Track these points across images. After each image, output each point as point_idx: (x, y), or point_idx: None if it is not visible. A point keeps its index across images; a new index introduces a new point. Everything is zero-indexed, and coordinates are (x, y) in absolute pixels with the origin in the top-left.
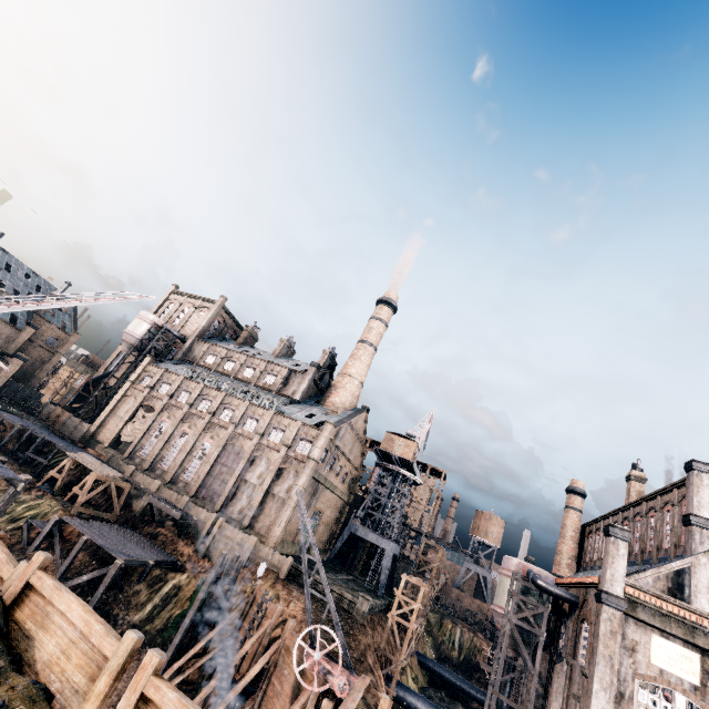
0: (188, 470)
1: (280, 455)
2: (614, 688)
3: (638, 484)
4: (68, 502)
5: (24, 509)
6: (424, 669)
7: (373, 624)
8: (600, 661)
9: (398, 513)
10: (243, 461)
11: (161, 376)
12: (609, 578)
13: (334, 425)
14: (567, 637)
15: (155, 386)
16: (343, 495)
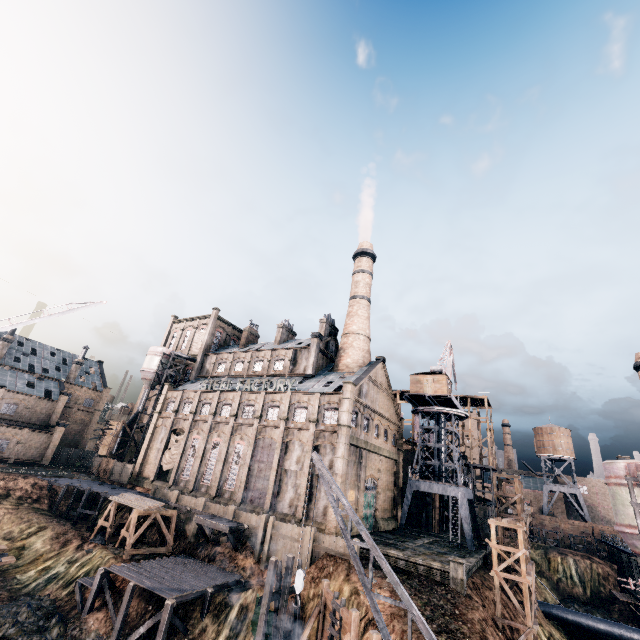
0: (229, 478)
1: (310, 433)
2: None
3: None
4: (119, 547)
5: (77, 568)
6: (554, 620)
7: (478, 588)
8: None
9: (455, 454)
10: (276, 451)
11: (181, 398)
12: None
13: (352, 384)
14: None
15: (179, 408)
16: (392, 454)
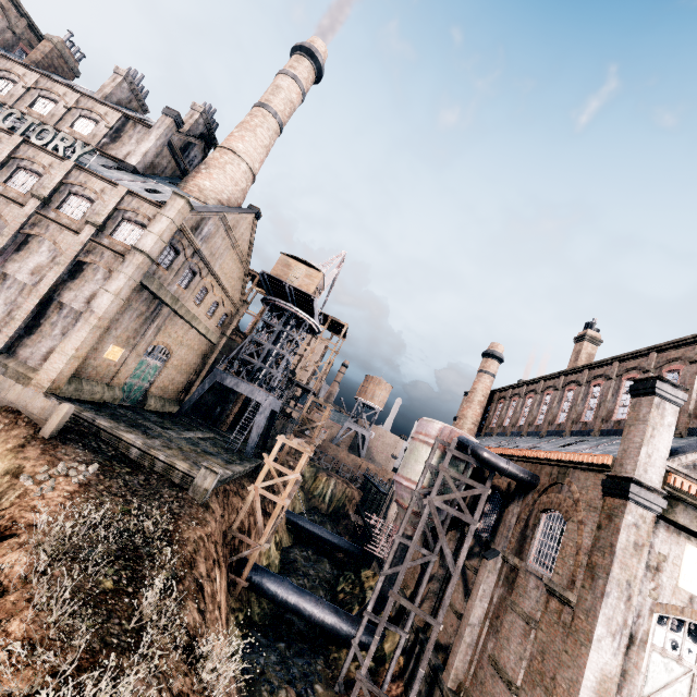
0: None
1: (79, 240)
2: (627, 632)
3: (591, 346)
4: None
5: None
6: (292, 527)
7: (227, 497)
8: (612, 591)
9: (284, 362)
10: None
11: None
12: (644, 461)
13: (188, 203)
14: (509, 526)
15: None
16: (210, 334)
